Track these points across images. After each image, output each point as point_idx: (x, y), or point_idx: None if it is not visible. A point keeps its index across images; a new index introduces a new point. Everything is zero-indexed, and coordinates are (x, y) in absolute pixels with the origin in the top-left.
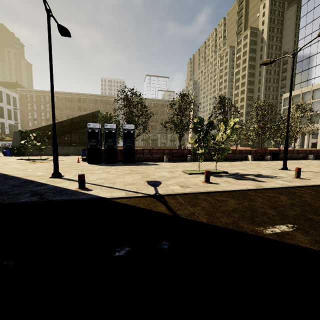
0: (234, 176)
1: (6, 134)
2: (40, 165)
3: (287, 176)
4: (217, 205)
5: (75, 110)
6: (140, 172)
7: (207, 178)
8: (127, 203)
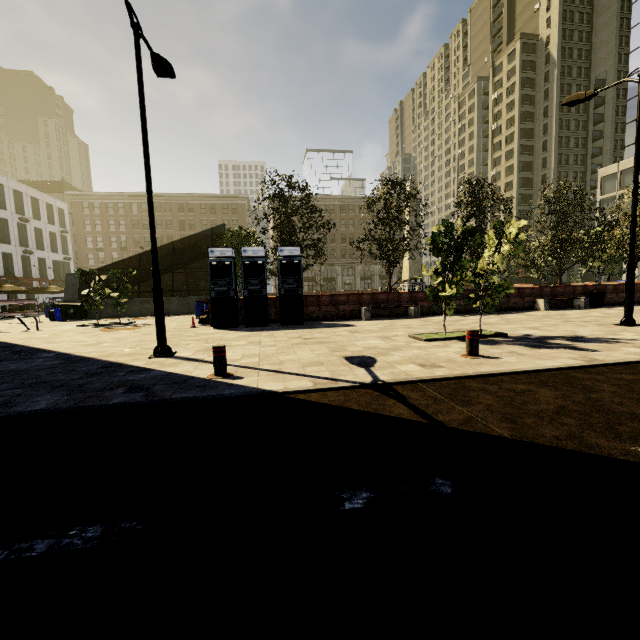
0: (524, 341)
1: (50, 280)
2: (123, 334)
3: None
4: (516, 401)
5: (173, 227)
6: (324, 341)
7: (472, 347)
8: (324, 402)
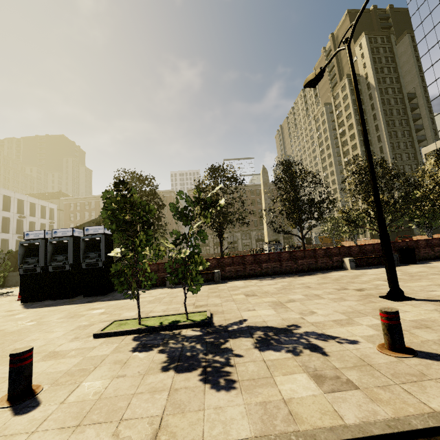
0: (199, 341)
1: None
2: None
3: (370, 334)
4: None
5: None
6: (16, 331)
7: (8, 383)
8: None
